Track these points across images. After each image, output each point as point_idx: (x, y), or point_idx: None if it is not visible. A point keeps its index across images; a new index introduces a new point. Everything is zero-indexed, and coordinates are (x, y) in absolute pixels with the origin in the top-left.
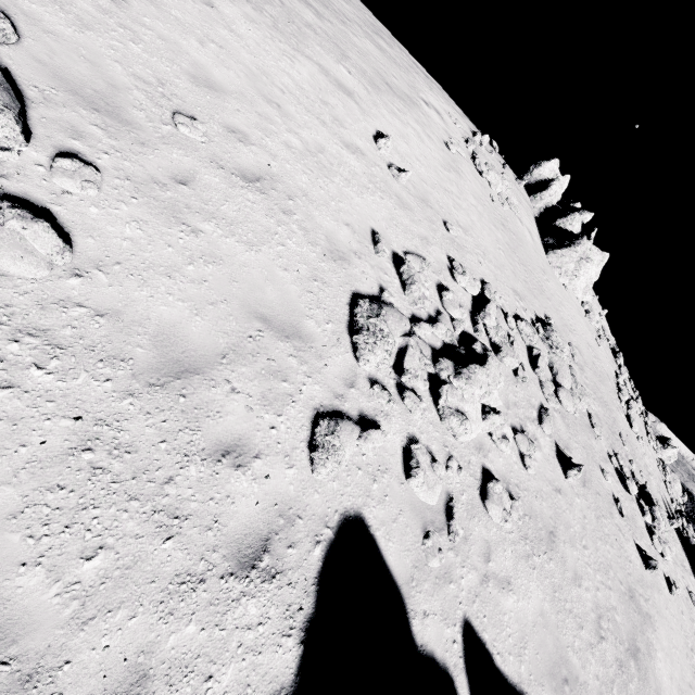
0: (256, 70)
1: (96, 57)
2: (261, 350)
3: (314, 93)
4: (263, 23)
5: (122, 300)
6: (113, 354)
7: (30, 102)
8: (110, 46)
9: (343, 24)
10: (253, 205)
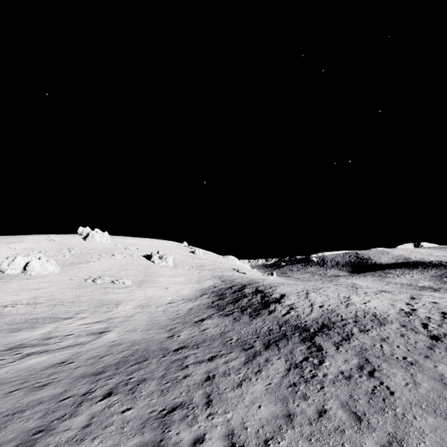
0: None
1: None
2: None
3: None
4: None
5: None
6: None
7: None
8: None
9: None
10: None
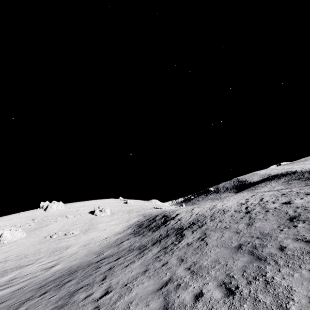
0: None
1: None
2: None
3: None
4: None
5: None
6: None
7: None
8: None
9: None
10: None
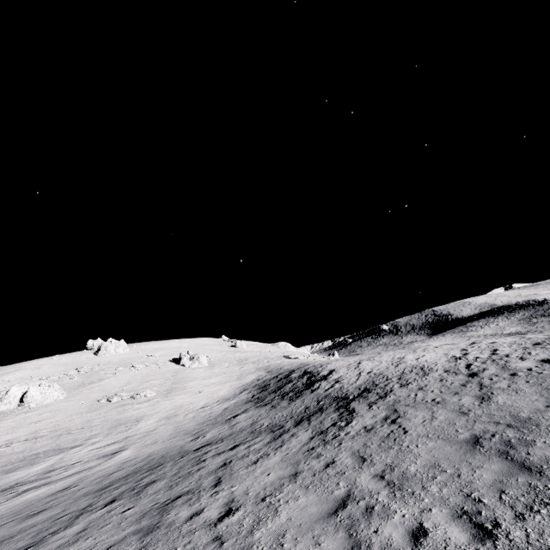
0: None
1: None
2: None
3: None
4: None
5: None
6: None
7: None
8: None
9: None
10: None
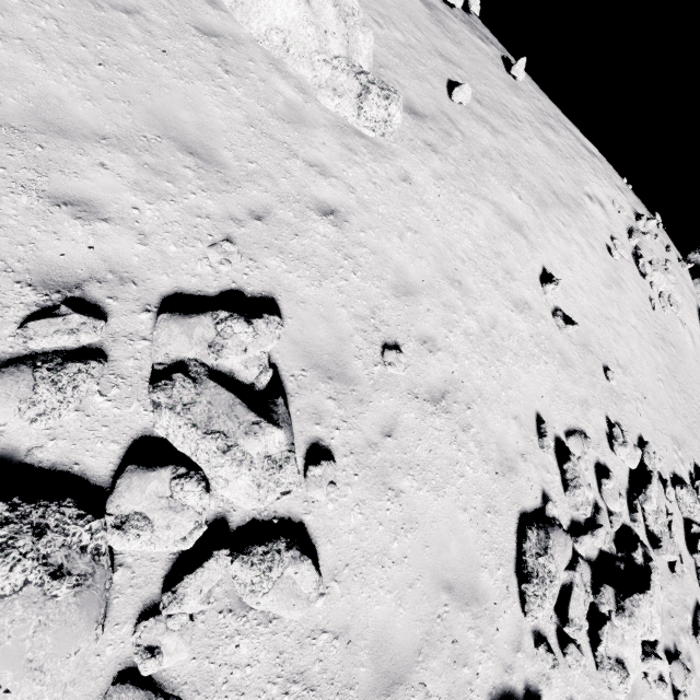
0: (442, 244)
1: (329, 310)
2: (447, 630)
3: (489, 247)
4: (447, 174)
5: (349, 611)
6: (345, 682)
7: (290, 396)
8: (338, 289)
9: (515, 130)
10: (439, 433)
